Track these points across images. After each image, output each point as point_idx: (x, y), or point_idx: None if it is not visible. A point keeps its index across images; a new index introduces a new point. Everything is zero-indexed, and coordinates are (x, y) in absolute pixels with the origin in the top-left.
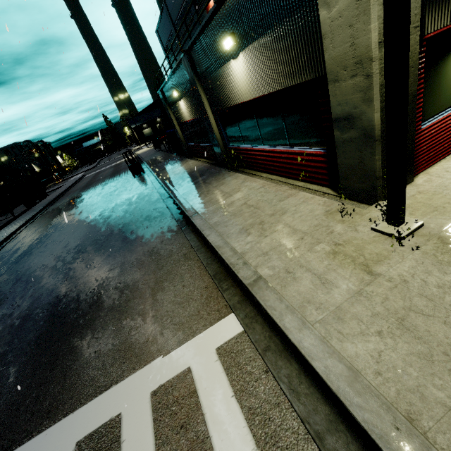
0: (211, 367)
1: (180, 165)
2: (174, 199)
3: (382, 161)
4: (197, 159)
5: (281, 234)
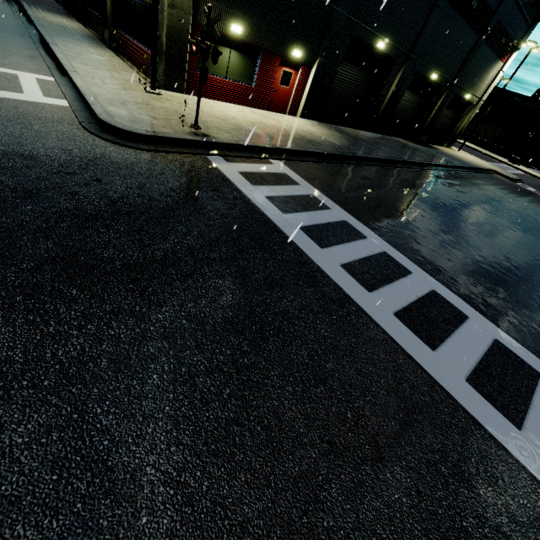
0: (30, 78)
1: (63, 18)
2: (40, 30)
3: (165, 67)
4: (87, 28)
5: (105, 73)
